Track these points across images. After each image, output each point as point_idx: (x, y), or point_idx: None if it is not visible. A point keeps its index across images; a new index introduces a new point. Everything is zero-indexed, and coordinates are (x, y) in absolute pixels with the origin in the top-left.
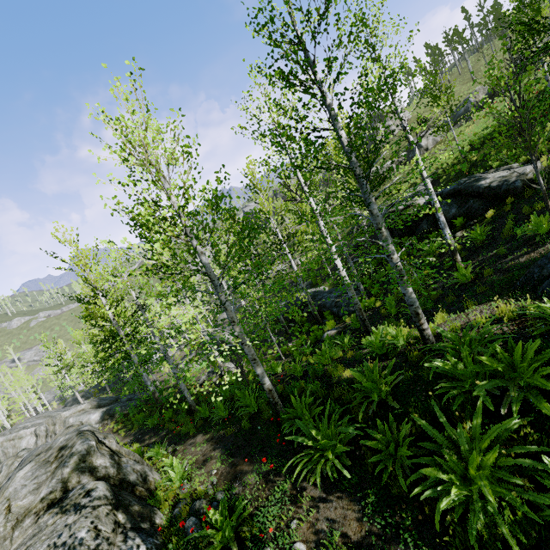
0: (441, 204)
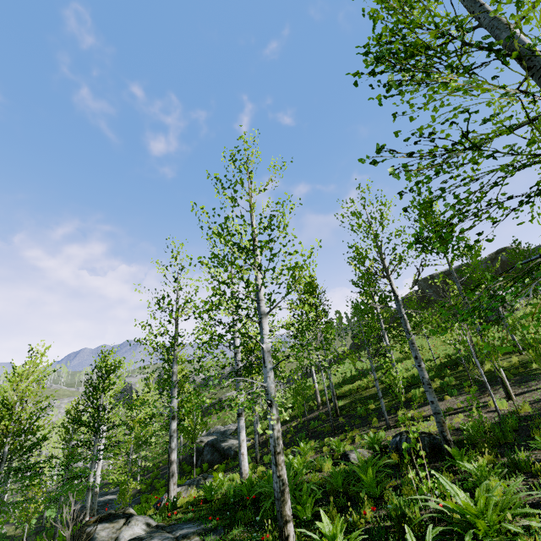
0: (206, 448)
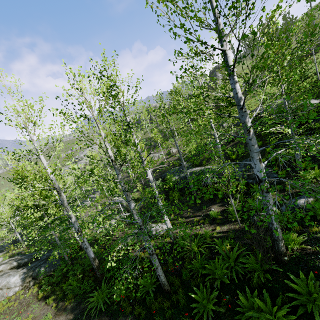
0: None
